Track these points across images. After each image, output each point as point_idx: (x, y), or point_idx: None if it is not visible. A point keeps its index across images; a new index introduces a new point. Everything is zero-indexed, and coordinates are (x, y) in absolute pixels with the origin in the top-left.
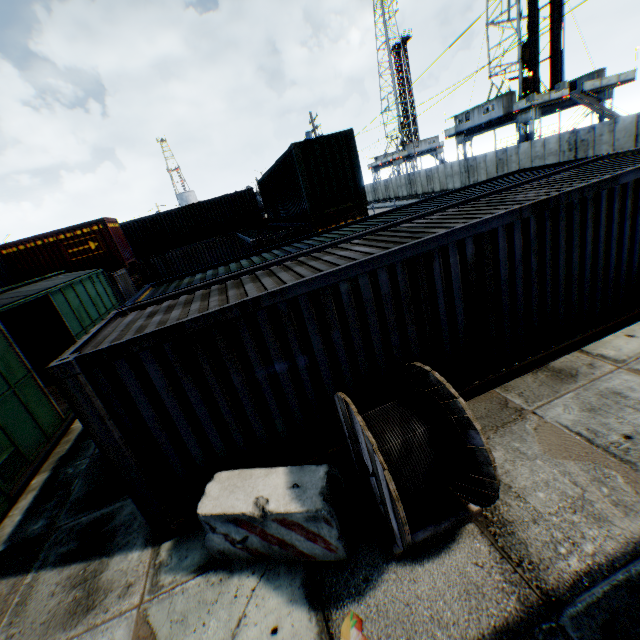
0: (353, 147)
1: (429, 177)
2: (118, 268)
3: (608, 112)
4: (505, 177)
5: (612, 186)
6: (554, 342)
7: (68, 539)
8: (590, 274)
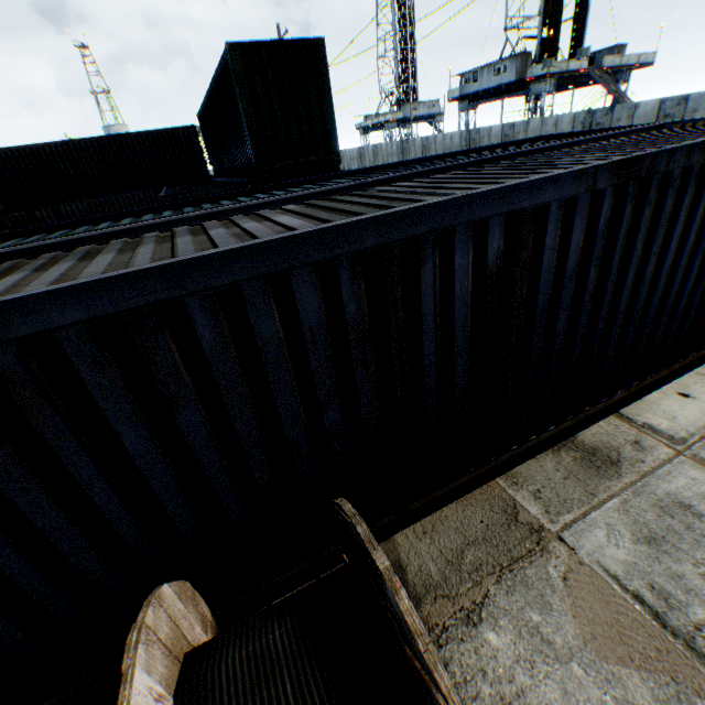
0: (323, 69)
1: (425, 148)
2: None
3: (624, 97)
4: (526, 143)
5: None
6: (588, 403)
7: None
8: (658, 302)
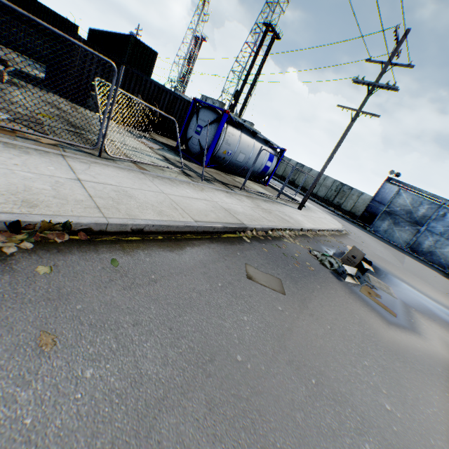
0: (155, 60)
1: None
2: None
3: None
4: None
5: None
6: None
7: (20, 79)
8: None
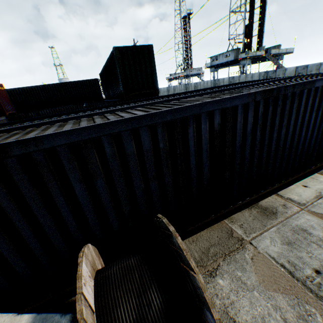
0: (152, 56)
1: (196, 87)
2: (1, 116)
3: (281, 66)
4: (236, 84)
5: (310, 87)
6: (263, 188)
7: None
8: (289, 146)
